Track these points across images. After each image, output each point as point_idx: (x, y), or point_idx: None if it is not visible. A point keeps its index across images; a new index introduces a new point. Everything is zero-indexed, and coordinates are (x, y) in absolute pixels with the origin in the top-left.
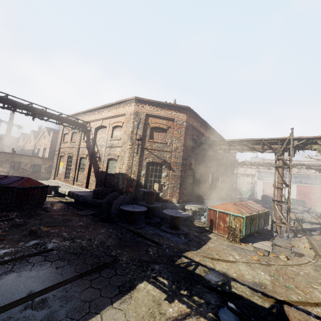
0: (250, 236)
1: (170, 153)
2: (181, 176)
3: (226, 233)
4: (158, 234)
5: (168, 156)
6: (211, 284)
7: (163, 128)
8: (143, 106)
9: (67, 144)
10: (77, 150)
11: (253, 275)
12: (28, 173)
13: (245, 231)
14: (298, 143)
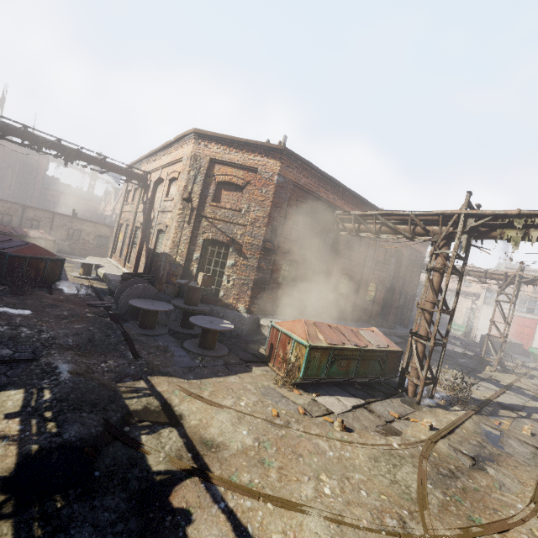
0: (336, 386)
1: (244, 228)
2: (258, 268)
3: (283, 370)
4: (164, 349)
5: (241, 233)
6: (130, 421)
7: (238, 184)
8: (206, 145)
9: (128, 207)
10: (134, 216)
11: (223, 431)
12: (91, 247)
13: (308, 372)
14: (475, 223)
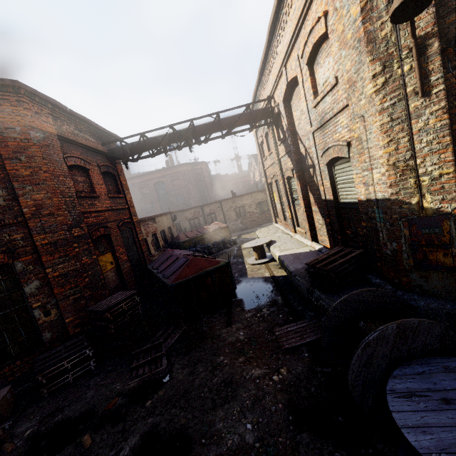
0: None
1: None
2: None
3: None
4: None
5: None
6: None
7: None
8: None
9: (268, 161)
10: (278, 167)
11: None
12: (256, 216)
13: None
14: None
